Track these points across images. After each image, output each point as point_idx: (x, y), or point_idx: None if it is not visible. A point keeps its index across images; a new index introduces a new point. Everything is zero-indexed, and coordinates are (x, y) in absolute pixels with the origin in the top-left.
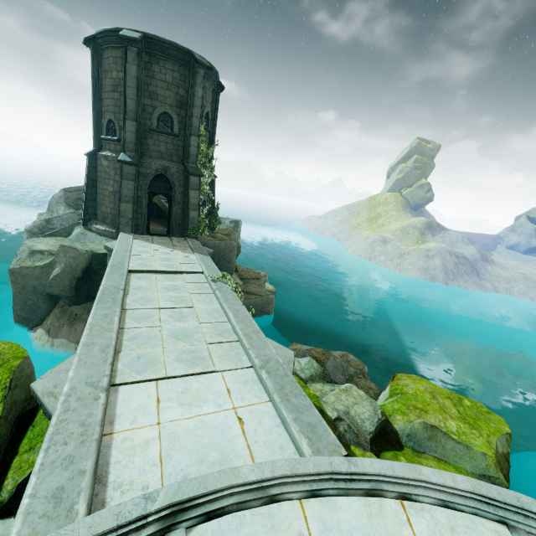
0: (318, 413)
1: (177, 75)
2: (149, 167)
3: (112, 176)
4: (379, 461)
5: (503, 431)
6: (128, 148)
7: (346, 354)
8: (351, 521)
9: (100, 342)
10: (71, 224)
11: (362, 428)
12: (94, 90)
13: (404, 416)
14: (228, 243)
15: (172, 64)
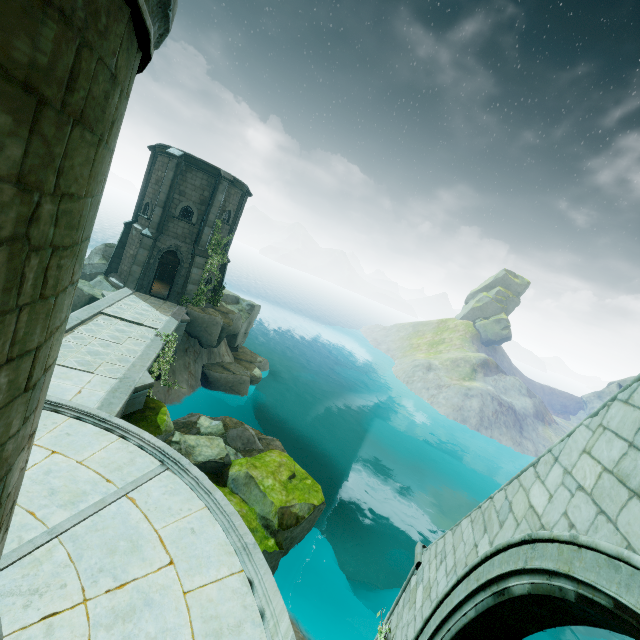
0: (124, 402)
1: (205, 182)
2: (164, 243)
3: (136, 243)
4: (127, 423)
5: (310, 501)
6: (152, 226)
7: (273, 439)
8: (85, 430)
9: None
10: (97, 272)
11: (194, 457)
12: (144, 180)
13: (240, 467)
14: (212, 318)
15: (202, 174)
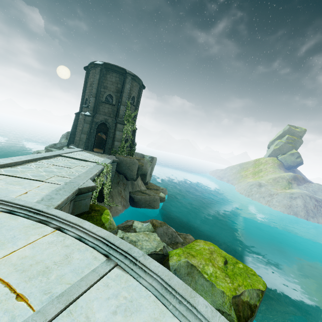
0: (66, 197)
1: (118, 79)
2: (98, 118)
3: (82, 122)
4: (65, 213)
5: (256, 287)
6: (90, 109)
7: (187, 234)
8: (13, 224)
9: (2, 161)
10: (63, 146)
11: None
12: (84, 87)
13: (178, 257)
14: (131, 160)
15: (116, 74)
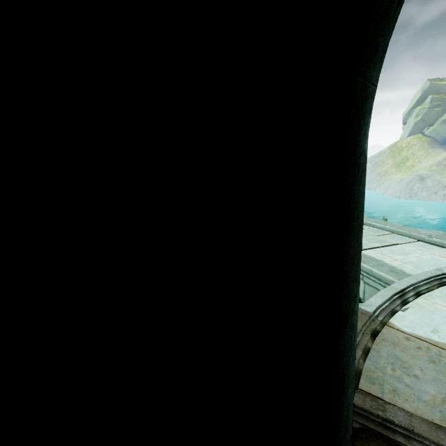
0: None
1: None
2: None
3: None
4: None
5: None
6: None
7: None
8: None
9: None
10: None
11: None
12: None
13: None
14: None
15: None
